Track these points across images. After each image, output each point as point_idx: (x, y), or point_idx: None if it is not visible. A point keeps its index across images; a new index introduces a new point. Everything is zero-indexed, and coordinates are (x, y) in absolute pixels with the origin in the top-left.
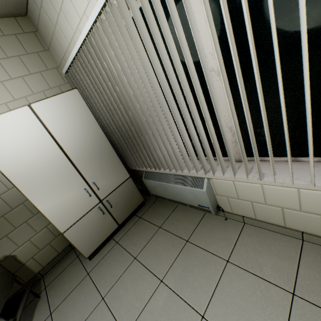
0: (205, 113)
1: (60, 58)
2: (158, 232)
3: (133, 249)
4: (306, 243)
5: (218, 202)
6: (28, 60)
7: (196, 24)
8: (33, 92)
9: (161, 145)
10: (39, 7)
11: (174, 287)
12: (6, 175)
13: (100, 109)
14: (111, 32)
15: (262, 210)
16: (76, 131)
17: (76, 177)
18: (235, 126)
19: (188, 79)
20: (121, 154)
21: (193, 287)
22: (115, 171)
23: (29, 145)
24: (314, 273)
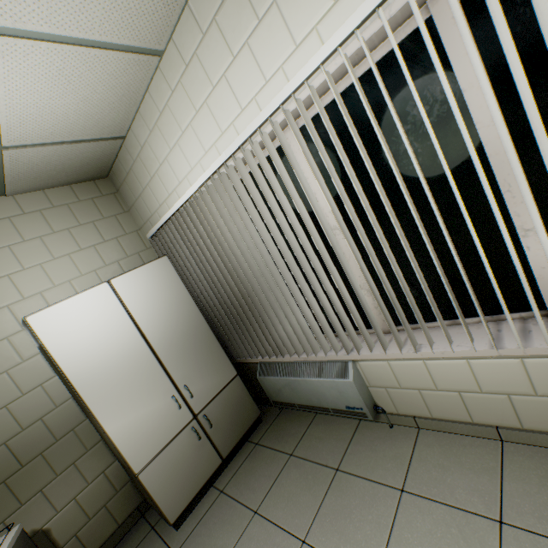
0: (334, 275)
1: (144, 220)
2: (289, 464)
3: (250, 498)
4: (507, 444)
5: (375, 399)
6: (103, 226)
7: (312, 191)
8: (106, 263)
9: (283, 319)
10: (128, 170)
11: (326, 547)
12: (70, 378)
13: (195, 278)
14: (220, 197)
15: (436, 401)
16: (164, 310)
17: (161, 378)
18: (371, 287)
19: (310, 237)
20: (223, 339)
21: (356, 541)
22: (216, 366)
23: (104, 333)
24: (523, 486)
